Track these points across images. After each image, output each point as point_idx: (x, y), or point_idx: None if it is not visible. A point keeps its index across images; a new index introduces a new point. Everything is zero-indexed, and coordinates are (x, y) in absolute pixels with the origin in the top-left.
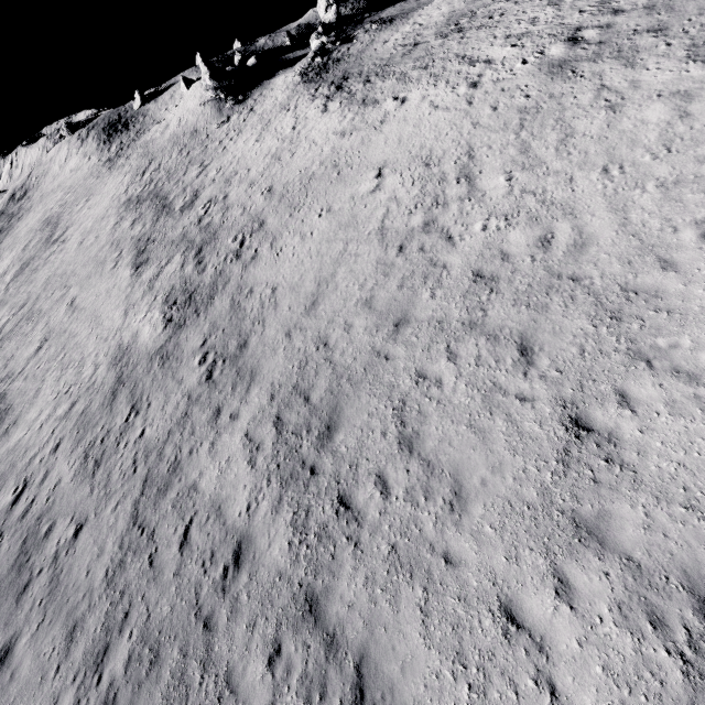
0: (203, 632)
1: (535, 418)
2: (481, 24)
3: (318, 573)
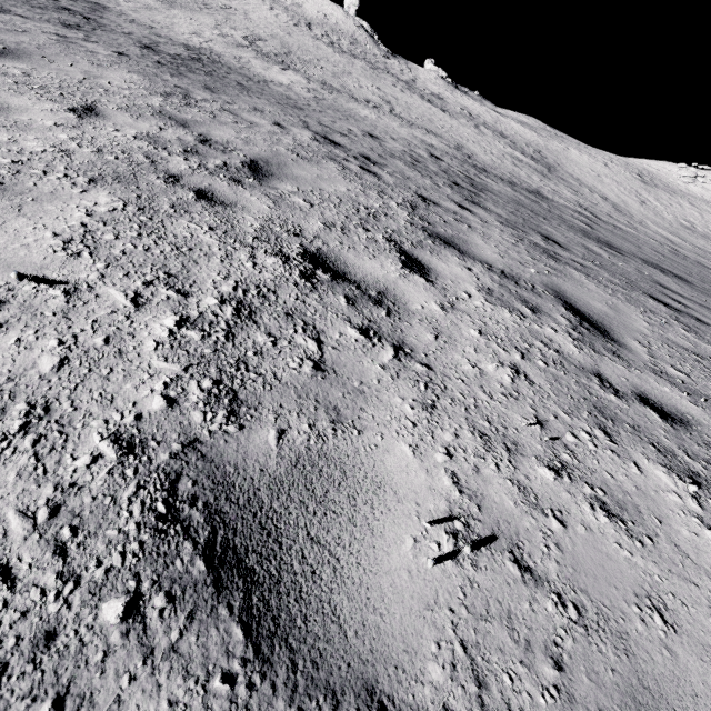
0: None
1: None
2: (577, 144)
3: None
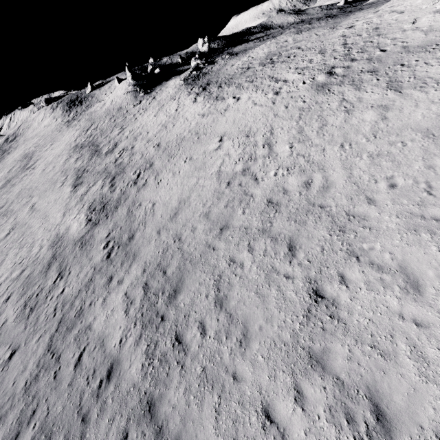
0: (80, 424)
1: (294, 289)
2: (283, 60)
3: (157, 385)
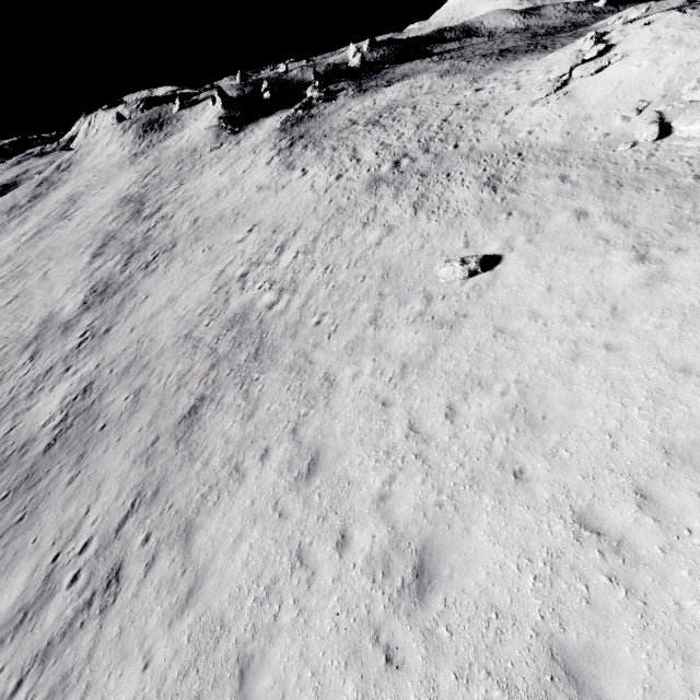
0: None
1: (185, 403)
2: (385, 124)
3: (48, 459)
